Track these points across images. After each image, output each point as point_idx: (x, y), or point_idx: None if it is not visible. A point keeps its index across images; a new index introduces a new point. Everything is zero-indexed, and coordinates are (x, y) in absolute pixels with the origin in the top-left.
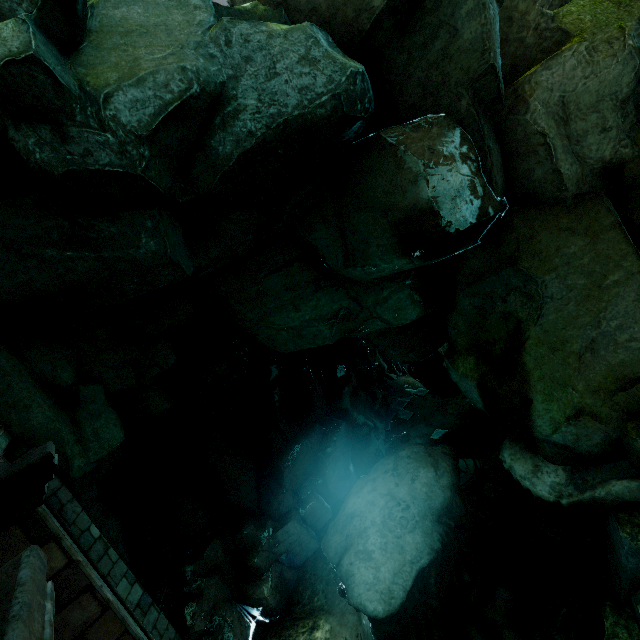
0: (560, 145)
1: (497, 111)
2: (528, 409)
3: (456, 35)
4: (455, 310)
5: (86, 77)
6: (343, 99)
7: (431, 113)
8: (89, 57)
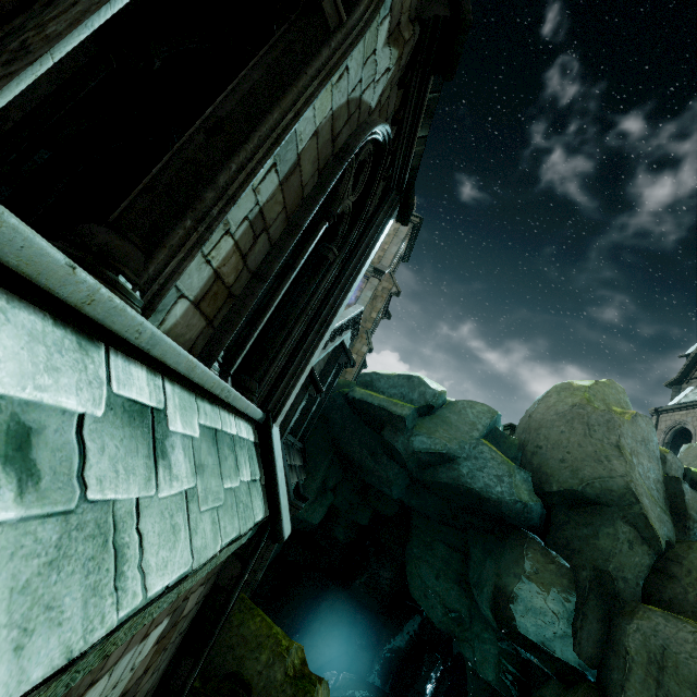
0: (641, 675)
1: (614, 604)
2: None
3: (596, 536)
4: None
5: (418, 425)
6: (503, 504)
7: (564, 558)
8: (425, 420)
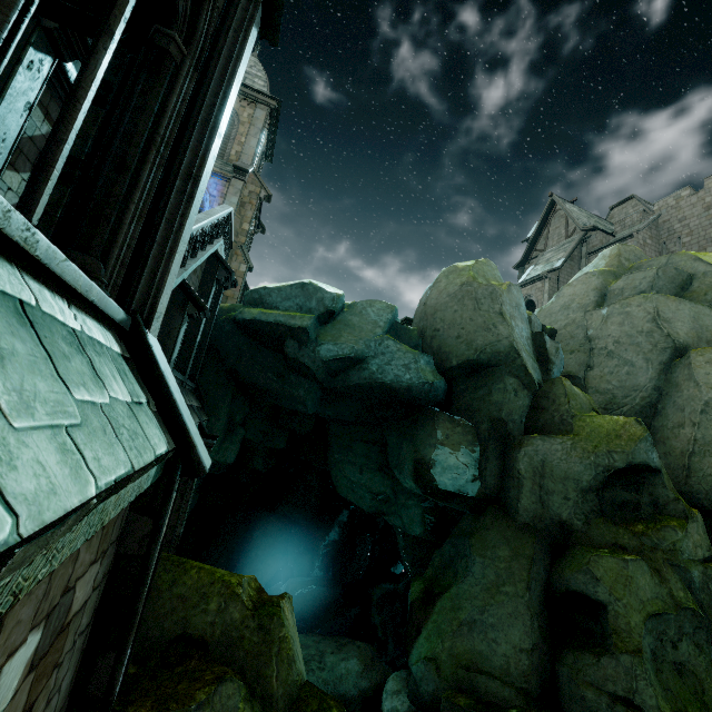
0: (530, 486)
1: (507, 442)
2: (416, 637)
3: (491, 394)
4: (440, 548)
5: (321, 334)
6: (413, 389)
7: (467, 419)
8: (328, 328)
